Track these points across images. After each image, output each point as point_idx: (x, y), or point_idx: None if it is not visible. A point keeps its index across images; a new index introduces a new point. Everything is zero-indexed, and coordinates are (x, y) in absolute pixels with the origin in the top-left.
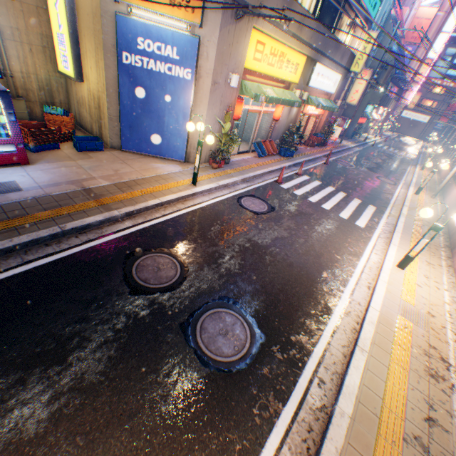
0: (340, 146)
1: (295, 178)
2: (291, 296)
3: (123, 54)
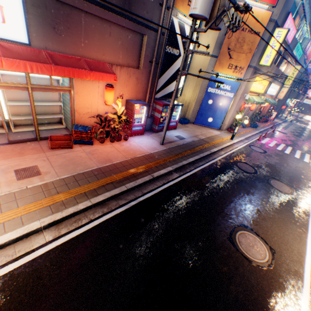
0: (273, 122)
1: (264, 139)
2: (294, 181)
3: (208, 88)
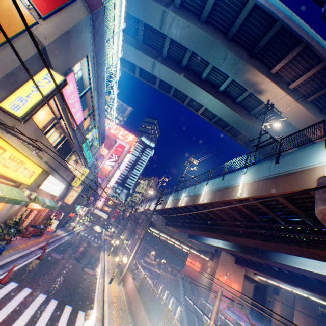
0: (55, 235)
1: None
2: None
3: None
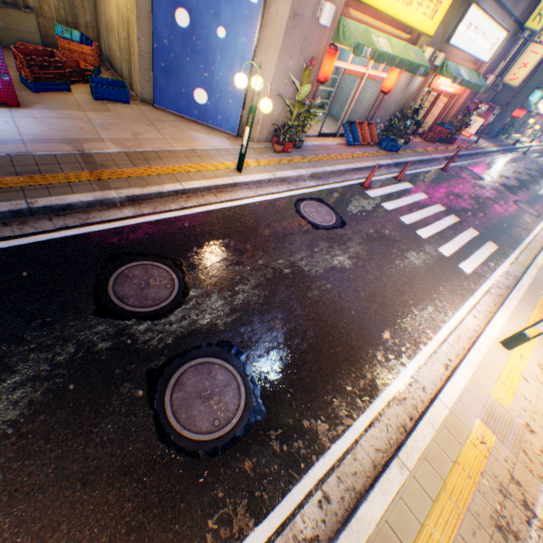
0: (473, 147)
1: (391, 184)
2: (325, 358)
3: None
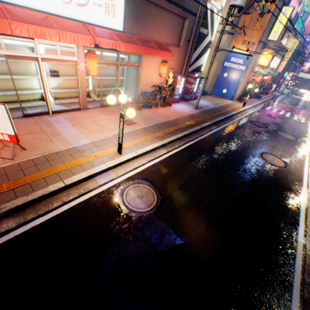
0: (273, 94)
1: (267, 107)
2: (294, 133)
3: (224, 63)
